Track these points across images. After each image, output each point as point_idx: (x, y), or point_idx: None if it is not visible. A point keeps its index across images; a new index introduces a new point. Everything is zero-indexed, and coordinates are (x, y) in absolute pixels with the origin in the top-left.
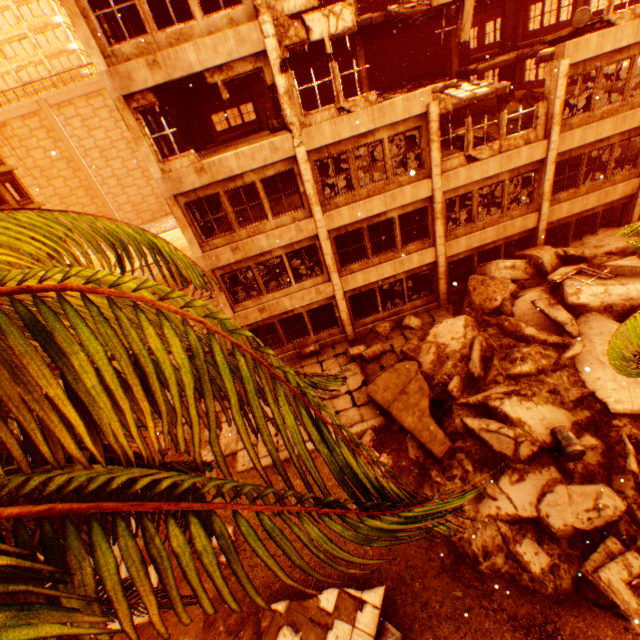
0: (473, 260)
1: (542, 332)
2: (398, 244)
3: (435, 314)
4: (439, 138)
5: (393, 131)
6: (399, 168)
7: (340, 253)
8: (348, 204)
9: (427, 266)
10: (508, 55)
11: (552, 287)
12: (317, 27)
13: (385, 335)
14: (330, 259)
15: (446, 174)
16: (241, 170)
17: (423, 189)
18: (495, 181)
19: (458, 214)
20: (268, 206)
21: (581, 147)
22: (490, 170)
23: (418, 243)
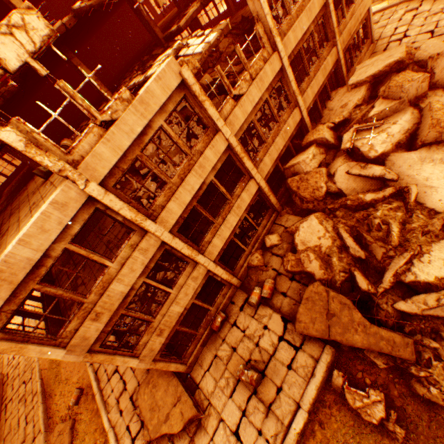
0: (279, 167)
1: (377, 192)
2: (227, 196)
3: (281, 221)
4: (206, 96)
5: (165, 113)
6: (185, 138)
7: (182, 228)
8: (170, 198)
9: (255, 194)
10: (194, 6)
11: (346, 152)
12: (6, 51)
13: (262, 264)
14: (187, 249)
15: (228, 120)
16: (40, 251)
17: (219, 143)
18: (261, 103)
19: (252, 143)
20: (98, 256)
21: (297, 44)
22: (255, 97)
23: (240, 184)
